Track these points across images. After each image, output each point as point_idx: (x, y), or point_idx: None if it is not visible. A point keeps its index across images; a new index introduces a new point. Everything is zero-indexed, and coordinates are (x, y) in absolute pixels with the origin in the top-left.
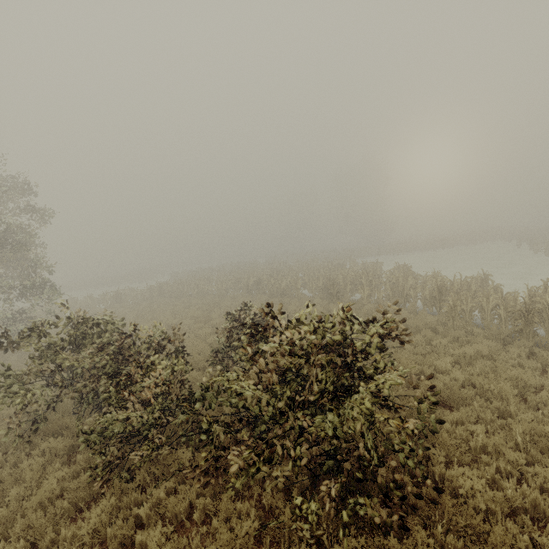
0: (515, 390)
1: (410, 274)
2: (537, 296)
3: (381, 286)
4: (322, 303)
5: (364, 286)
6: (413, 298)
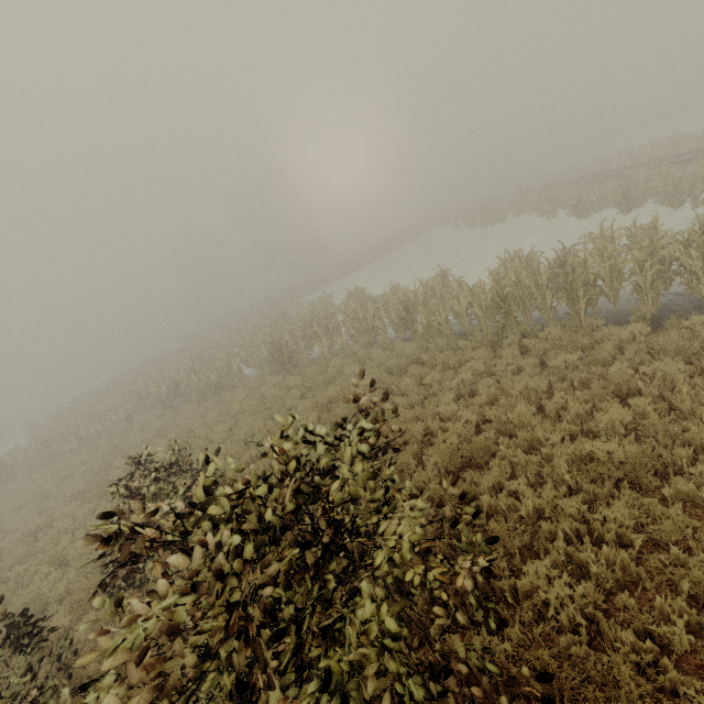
0: (533, 407)
1: (367, 298)
2: (501, 278)
3: (340, 329)
4: (276, 379)
5: (321, 335)
6: (381, 328)
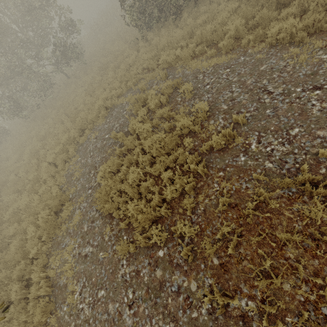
0: None
1: None
2: None
3: None
4: None
5: None
6: None
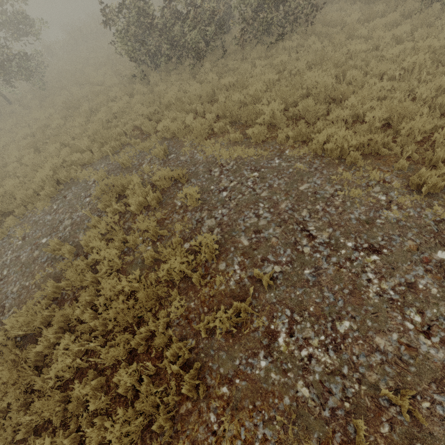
0: None
1: None
2: None
3: None
4: None
5: None
6: None
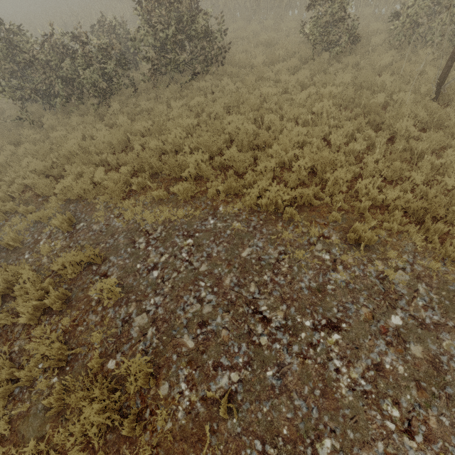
0: (252, 33)
1: None
2: None
3: None
4: None
5: None
6: None
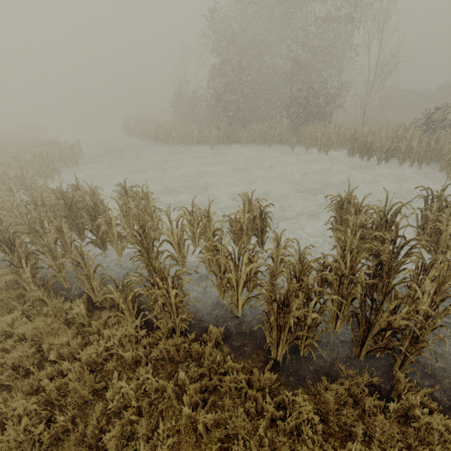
0: None
1: None
2: None
3: None
4: None
5: None
6: None
